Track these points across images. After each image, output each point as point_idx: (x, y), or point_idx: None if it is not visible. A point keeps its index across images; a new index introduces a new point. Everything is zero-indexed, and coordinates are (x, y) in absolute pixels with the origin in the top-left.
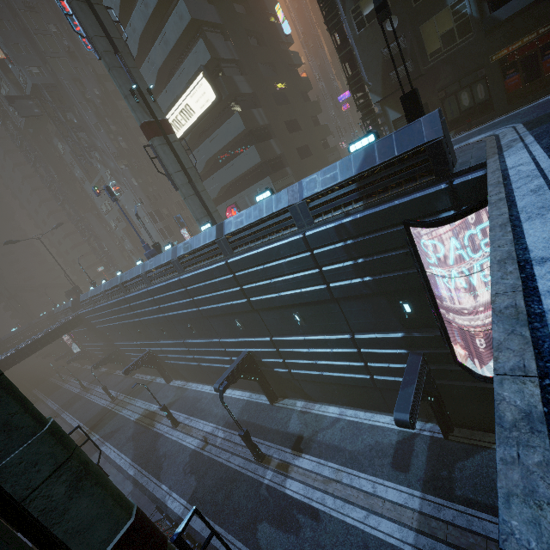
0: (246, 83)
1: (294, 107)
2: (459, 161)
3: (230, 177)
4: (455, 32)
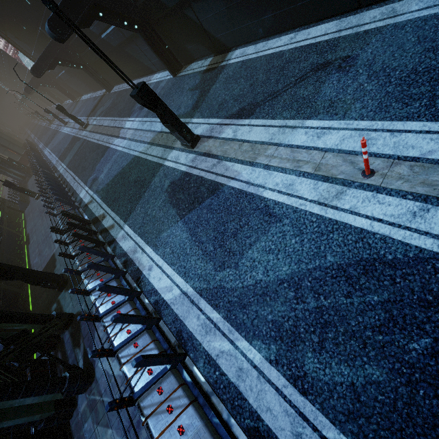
0: None
1: None
2: None
3: None
4: None
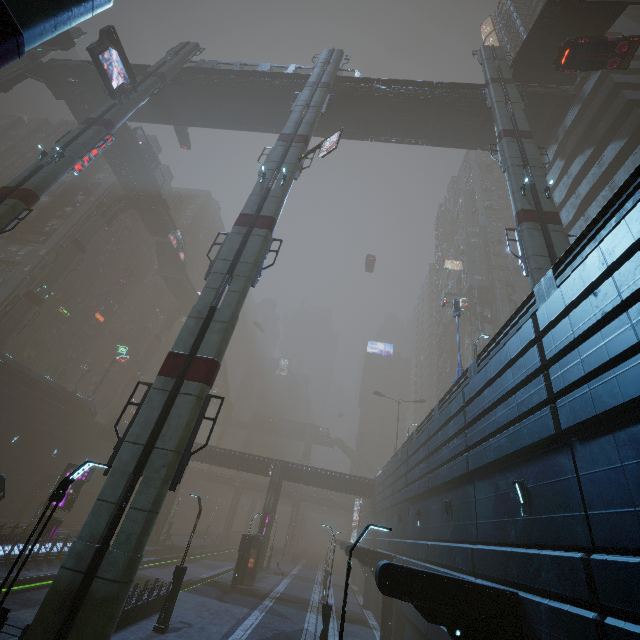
0: None
1: None
2: None
3: None
4: None
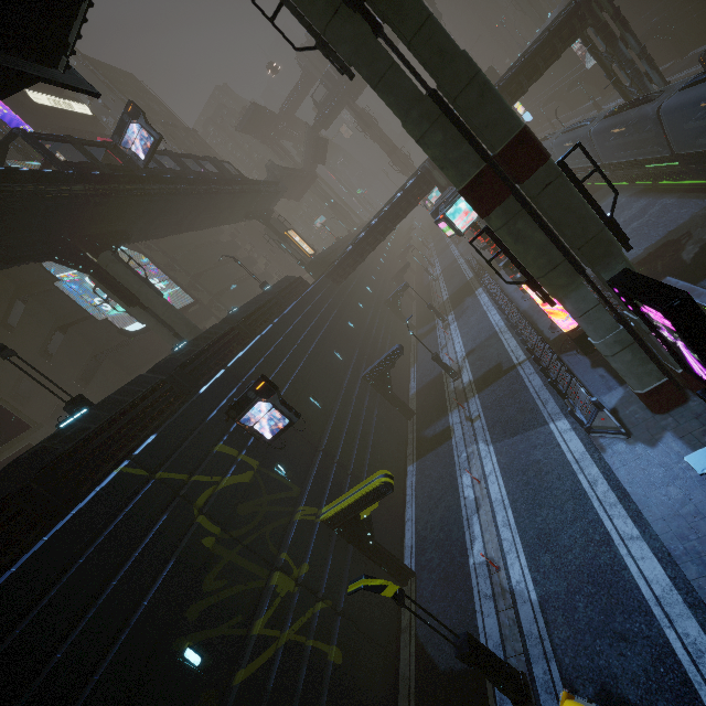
0: None
1: None
2: None
3: None
4: None
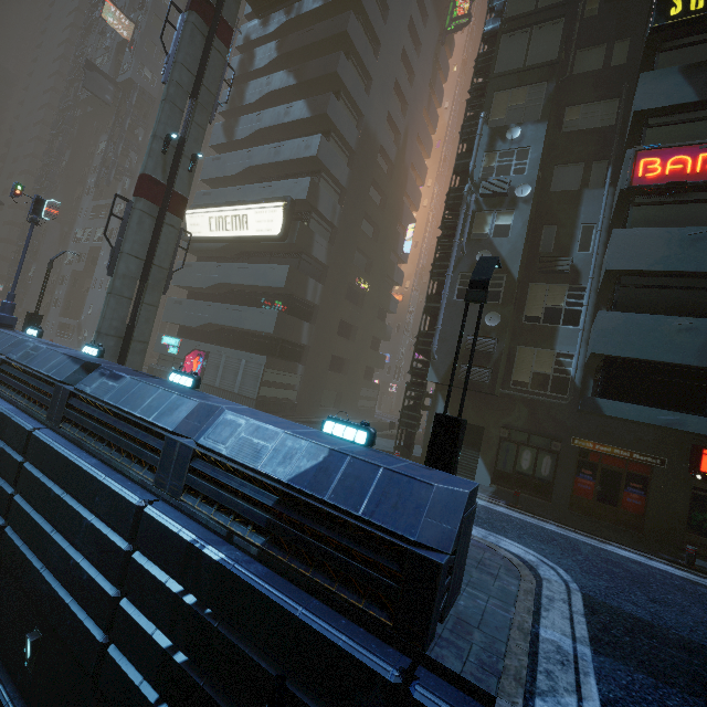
0: (325, 251)
1: (361, 313)
2: (461, 601)
3: (227, 321)
4: (549, 380)
